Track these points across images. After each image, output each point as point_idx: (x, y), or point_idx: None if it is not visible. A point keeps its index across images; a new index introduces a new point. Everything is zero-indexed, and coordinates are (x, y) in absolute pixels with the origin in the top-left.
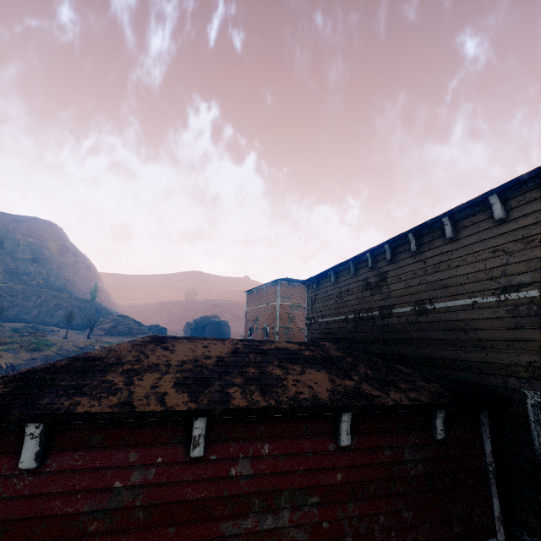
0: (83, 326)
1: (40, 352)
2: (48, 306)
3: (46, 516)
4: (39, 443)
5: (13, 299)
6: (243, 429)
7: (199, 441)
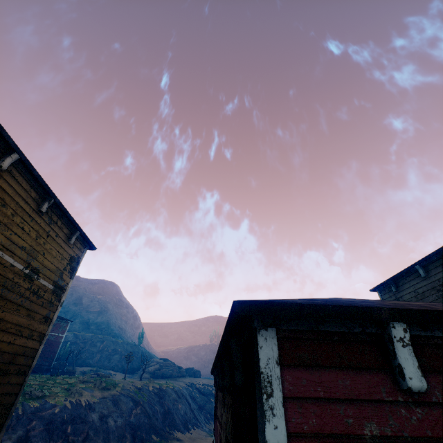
0: (131, 370)
1: (108, 391)
2: (107, 351)
3: None
4: (412, 354)
5: (83, 345)
6: None
7: None
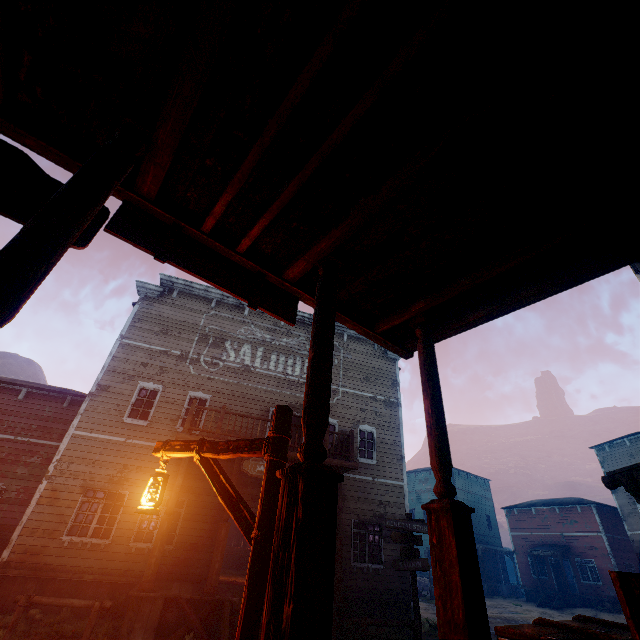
0: None
1: None
2: None
3: None
4: None
5: None
6: None
7: None
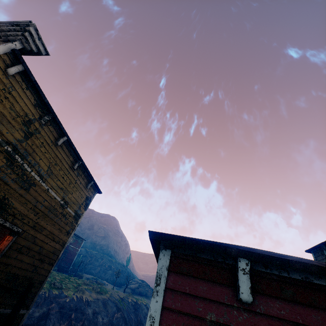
0: (119, 284)
1: (101, 295)
2: (105, 266)
3: None
4: (249, 279)
5: (90, 259)
6: None
7: None
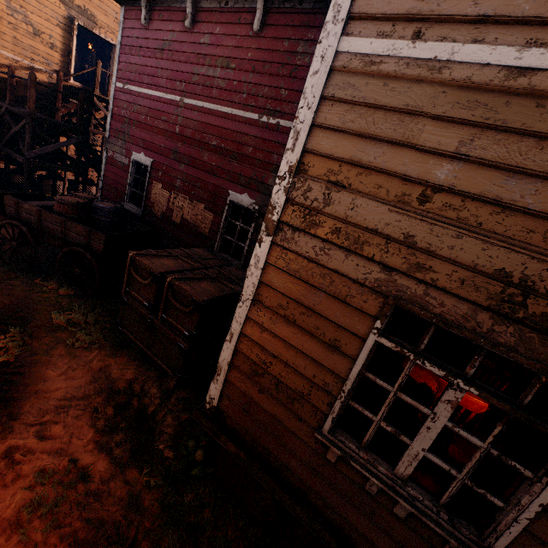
0: None
1: None
2: None
3: (148, 48)
4: (145, 12)
5: None
6: (210, 17)
7: (188, 17)
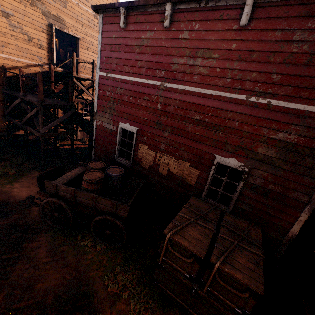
0: None
1: None
2: None
3: (127, 45)
4: (123, 17)
5: None
6: (187, 16)
7: (167, 18)
